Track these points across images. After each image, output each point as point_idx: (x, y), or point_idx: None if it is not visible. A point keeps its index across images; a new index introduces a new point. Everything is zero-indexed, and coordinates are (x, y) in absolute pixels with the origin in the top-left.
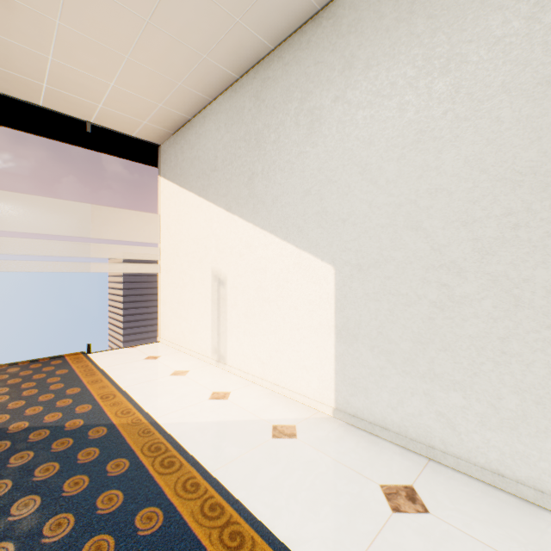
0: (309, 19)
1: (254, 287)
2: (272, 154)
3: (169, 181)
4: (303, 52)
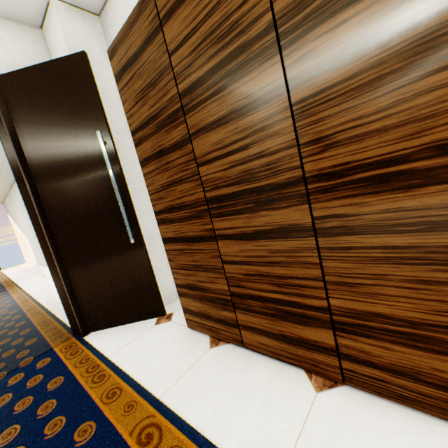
0: (9, 192)
1: (27, 244)
2: (17, 216)
3: (9, 215)
4: (11, 198)
